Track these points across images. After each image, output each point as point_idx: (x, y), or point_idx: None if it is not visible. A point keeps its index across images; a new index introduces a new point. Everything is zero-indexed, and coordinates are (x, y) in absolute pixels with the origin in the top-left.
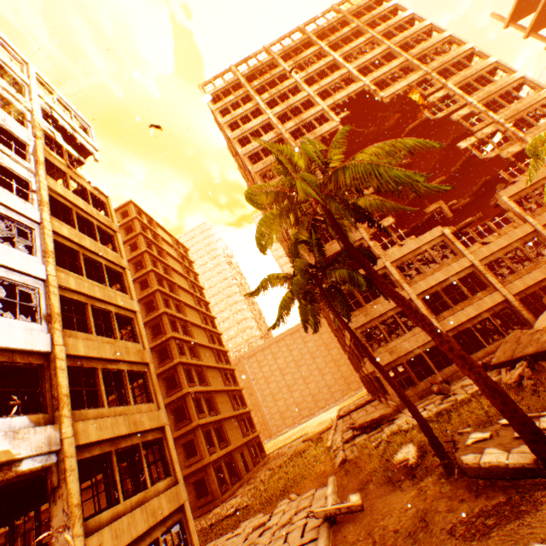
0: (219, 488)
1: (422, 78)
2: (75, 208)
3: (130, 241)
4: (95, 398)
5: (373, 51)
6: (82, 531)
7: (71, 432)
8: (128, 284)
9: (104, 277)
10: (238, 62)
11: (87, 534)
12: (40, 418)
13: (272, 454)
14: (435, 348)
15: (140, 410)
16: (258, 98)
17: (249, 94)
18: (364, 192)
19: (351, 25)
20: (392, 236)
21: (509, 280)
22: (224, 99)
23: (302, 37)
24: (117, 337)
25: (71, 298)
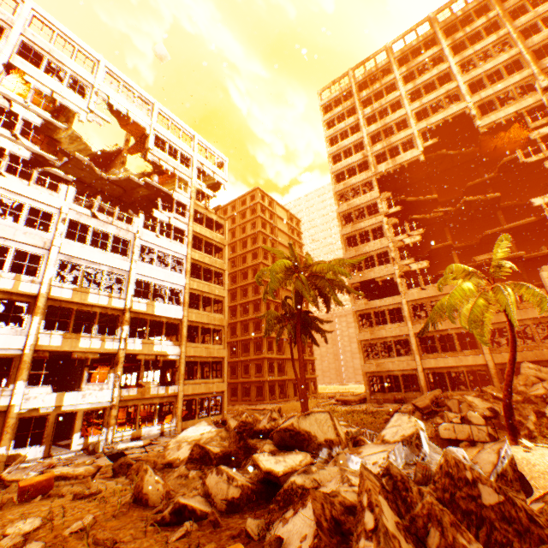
0: (269, 396)
1: (539, 102)
2: (204, 238)
3: (252, 221)
4: (203, 332)
5: (498, 57)
6: (183, 382)
7: (184, 350)
8: (225, 280)
9: (212, 278)
10: (357, 65)
11: (185, 384)
12: (176, 343)
13: (323, 394)
14: (449, 375)
15: (214, 347)
16: (361, 113)
17: (355, 106)
18: (414, 231)
19: (490, 13)
20: (419, 279)
21: (501, 350)
22: (334, 109)
23: (427, 32)
24: (211, 311)
25: (194, 293)
